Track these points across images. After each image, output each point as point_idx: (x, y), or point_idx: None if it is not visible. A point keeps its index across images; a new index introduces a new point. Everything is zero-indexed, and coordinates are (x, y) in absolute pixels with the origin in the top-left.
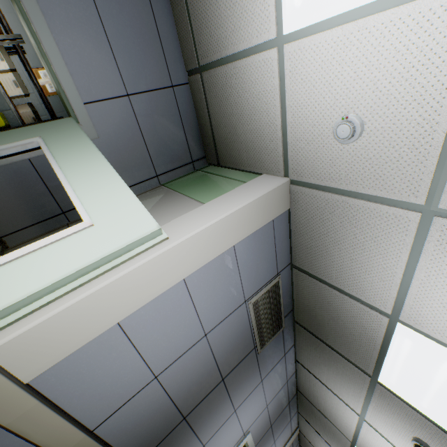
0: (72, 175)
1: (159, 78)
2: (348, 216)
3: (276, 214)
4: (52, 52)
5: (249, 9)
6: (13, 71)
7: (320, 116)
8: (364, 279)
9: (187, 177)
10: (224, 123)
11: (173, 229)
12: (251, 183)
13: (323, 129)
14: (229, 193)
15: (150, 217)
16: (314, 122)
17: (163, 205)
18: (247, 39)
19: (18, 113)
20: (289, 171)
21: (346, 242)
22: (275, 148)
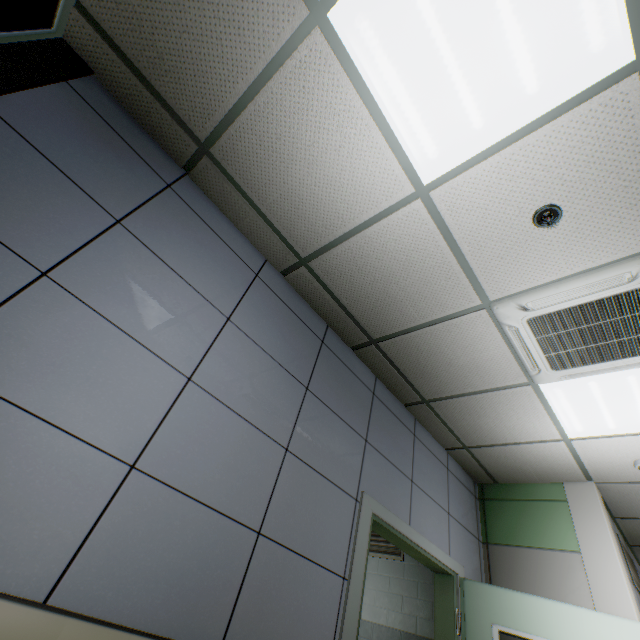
0: (562, 637)
1: (444, 475)
2: None
3: (605, 510)
4: (434, 551)
5: (530, 430)
6: None
7: (616, 460)
8: None
9: (491, 517)
10: (503, 466)
11: (609, 602)
12: (573, 503)
13: (620, 463)
14: (578, 528)
15: (639, 624)
16: (611, 462)
17: (541, 574)
18: (529, 438)
19: None
20: (592, 479)
21: None
22: (573, 472)
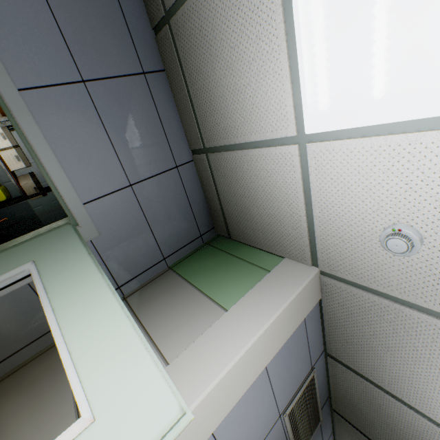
0: (68, 322)
1: (163, 162)
2: (404, 325)
3: (307, 310)
4: (49, 160)
5: (261, 105)
6: (16, 146)
7: (359, 218)
8: (433, 396)
9: (197, 256)
10: (235, 202)
11: (193, 365)
12: (274, 274)
13: (362, 231)
14: (251, 293)
15: (169, 391)
16: (350, 222)
17: (174, 307)
18: (260, 132)
19: (19, 186)
20: (318, 262)
21: (402, 351)
22: (299, 236)
